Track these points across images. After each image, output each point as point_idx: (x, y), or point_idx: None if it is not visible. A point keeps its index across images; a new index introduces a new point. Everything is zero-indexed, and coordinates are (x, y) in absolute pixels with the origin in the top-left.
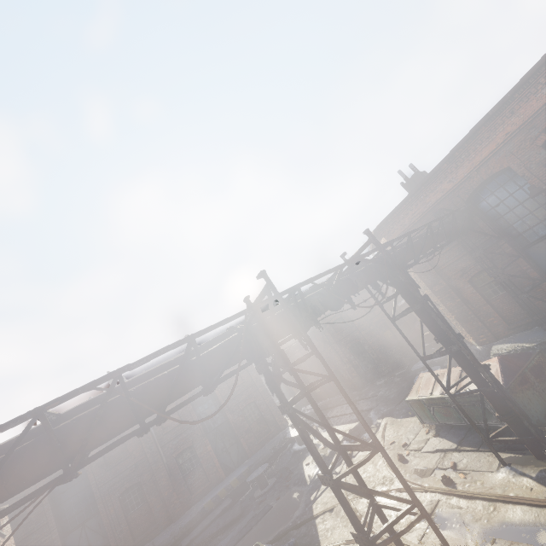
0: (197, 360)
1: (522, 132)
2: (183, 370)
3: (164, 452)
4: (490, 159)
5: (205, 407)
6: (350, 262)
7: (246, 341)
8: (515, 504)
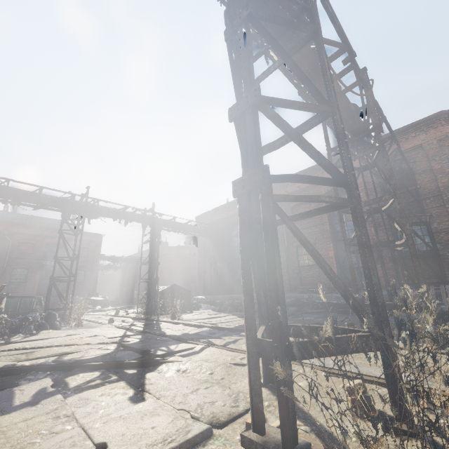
0: (39, 195)
1: None
2: (32, 195)
3: (8, 261)
4: None
5: (53, 255)
6: (131, 207)
7: (63, 203)
8: (122, 317)
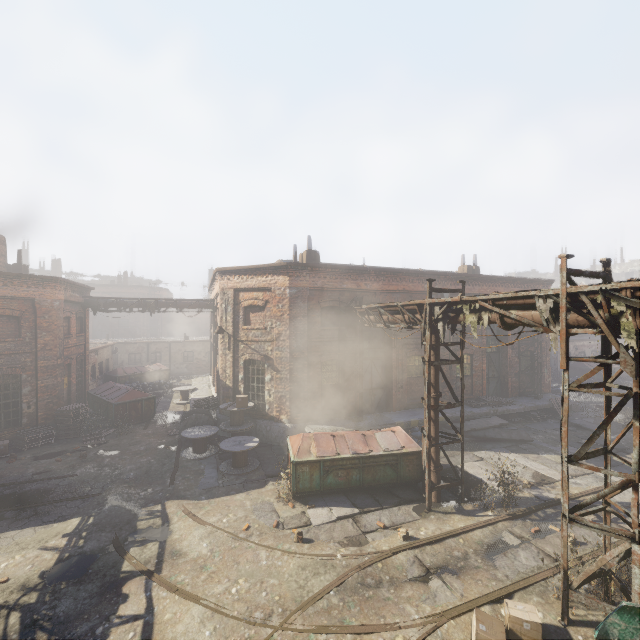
0: None
1: (407, 295)
2: None
3: None
4: (389, 294)
5: None
6: None
7: None
8: (472, 531)
